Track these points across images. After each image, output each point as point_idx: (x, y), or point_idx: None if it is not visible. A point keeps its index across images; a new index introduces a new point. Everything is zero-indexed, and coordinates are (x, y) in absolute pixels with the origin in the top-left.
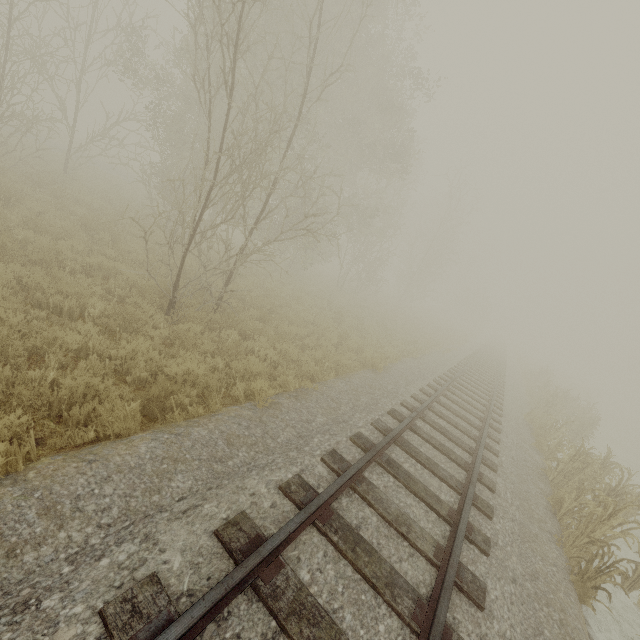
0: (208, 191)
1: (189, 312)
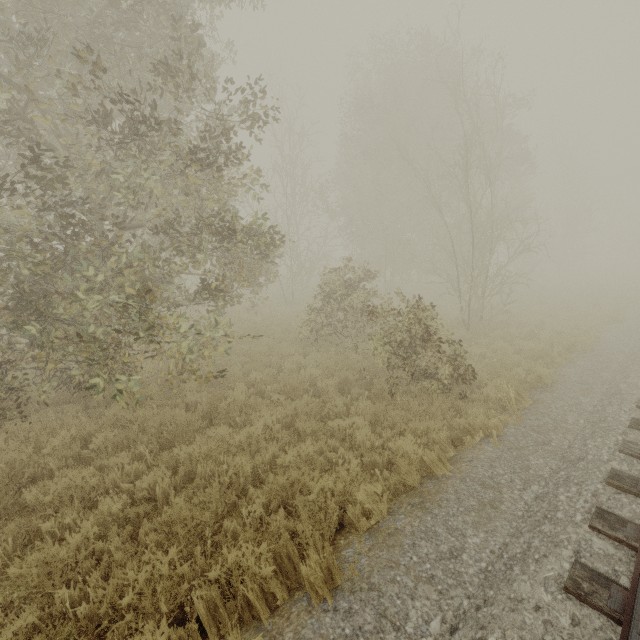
0: (472, 256)
1: (484, 326)
